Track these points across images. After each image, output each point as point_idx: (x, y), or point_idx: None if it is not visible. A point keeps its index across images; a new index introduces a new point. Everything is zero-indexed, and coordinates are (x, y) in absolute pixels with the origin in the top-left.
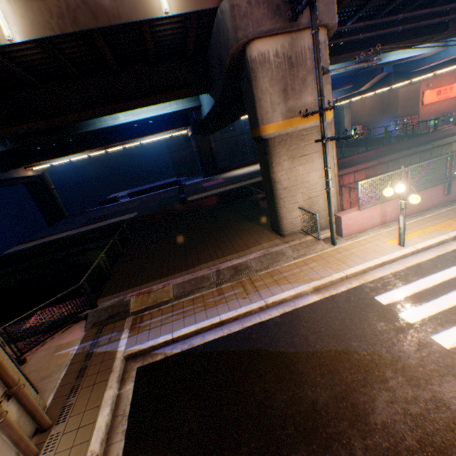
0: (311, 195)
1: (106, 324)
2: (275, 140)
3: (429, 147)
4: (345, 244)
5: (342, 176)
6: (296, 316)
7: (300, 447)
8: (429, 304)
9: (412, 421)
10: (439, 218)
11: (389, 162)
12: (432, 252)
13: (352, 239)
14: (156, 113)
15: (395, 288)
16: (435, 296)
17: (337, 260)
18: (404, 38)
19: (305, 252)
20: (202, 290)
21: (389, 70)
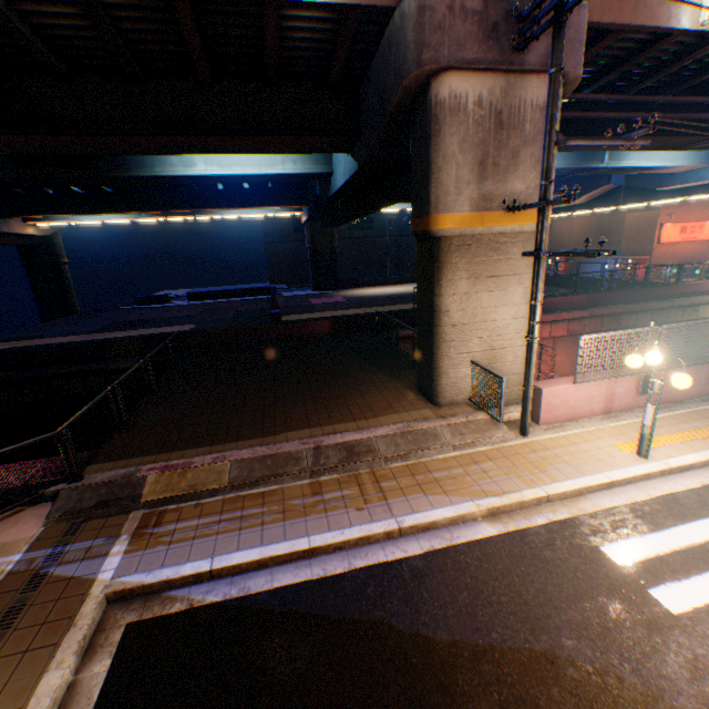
0: (495, 344)
1: (89, 518)
2: (452, 242)
3: (667, 306)
4: (544, 438)
5: None
6: (453, 562)
7: None
8: (705, 579)
9: None
10: (701, 419)
11: (605, 316)
12: (695, 477)
13: (555, 429)
14: (258, 170)
15: (637, 536)
16: None
17: (530, 464)
18: (661, 132)
19: (474, 440)
20: (284, 479)
21: (619, 182)
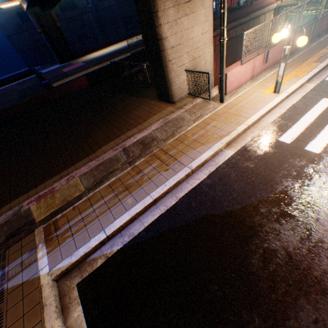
0: (195, 56)
1: (8, 247)
2: None
3: (248, 20)
4: (232, 100)
5: None
6: (223, 174)
7: (302, 303)
8: (321, 135)
9: None
10: (289, 68)
11: None
12: (298, 95)
13: (234, 95)
14: None
15: (289, 128)
16: (321, 128)
17: (233, 115)
18: None
19: (201, 114)
20: (116, 173)
21: None
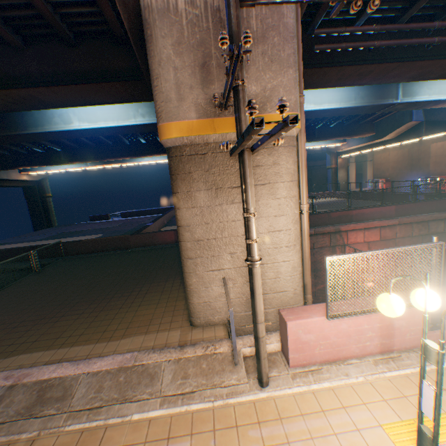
0: None
1: None
2: (183, 151)
3: None
4: (287, 393)
5: (347, 231)
6: None
7: None
8: None
9: None
10: None
11: (414, 223)
12: None
13: (308, 377)
14: (117, 123)
15: None
16: None
17: None
18: (441, 55)
19: (194, 389)
20: None
21: (419, 118)
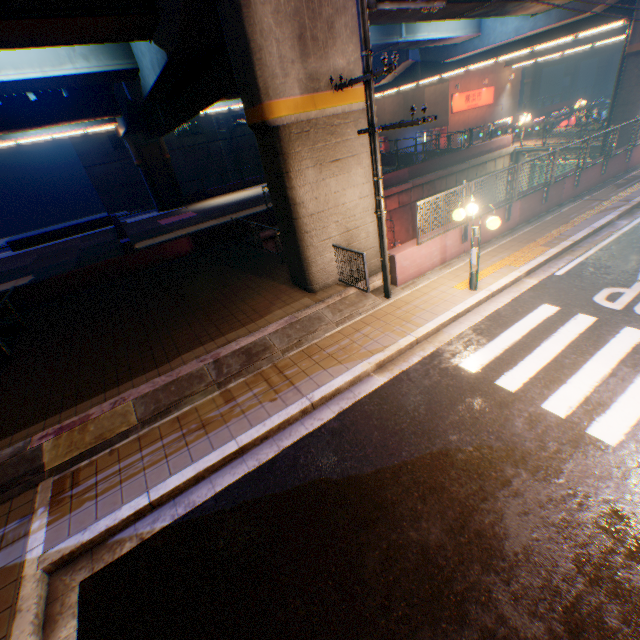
0: (350, 226)
1: None
2: (291, 130)
3: (466, 168)
4: (404, 295)
5: None
6: (361, 413)
7: (424, 635)
8: (526, 362)
9: (558, 533)
10: (504, 251)
11: (424, 185)
12: (508, 294)
13: (410, 287)
14: (41, 72)
15: (481, 348)
16: (529, 351)
17: (399, 319)
18: None
19: (351, 313)
20: (194, 399)
21: (416, 57)
